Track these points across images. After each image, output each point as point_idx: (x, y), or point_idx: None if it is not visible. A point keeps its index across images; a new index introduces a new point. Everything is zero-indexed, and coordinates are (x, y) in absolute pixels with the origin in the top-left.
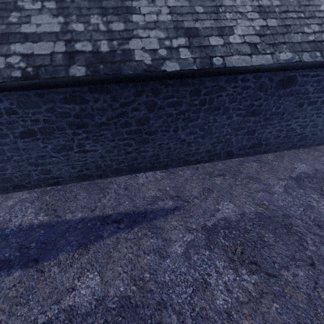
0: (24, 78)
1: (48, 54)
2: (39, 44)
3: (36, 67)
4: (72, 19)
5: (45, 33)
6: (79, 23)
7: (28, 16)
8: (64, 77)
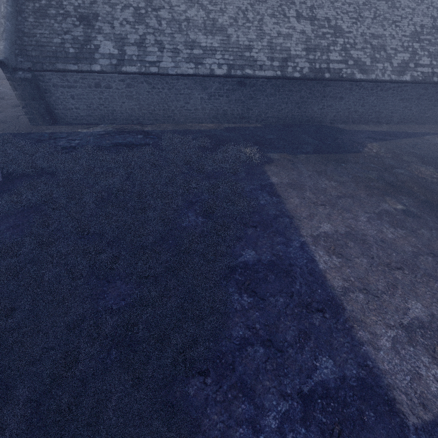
0: (422, 80)
1: (427, 73)
2: (424, 68)
3: (424, 77)
4: (432, 59)
5: (425, 64)
6: (434, 61)
7: (420, 57)
8: (432, 81)
